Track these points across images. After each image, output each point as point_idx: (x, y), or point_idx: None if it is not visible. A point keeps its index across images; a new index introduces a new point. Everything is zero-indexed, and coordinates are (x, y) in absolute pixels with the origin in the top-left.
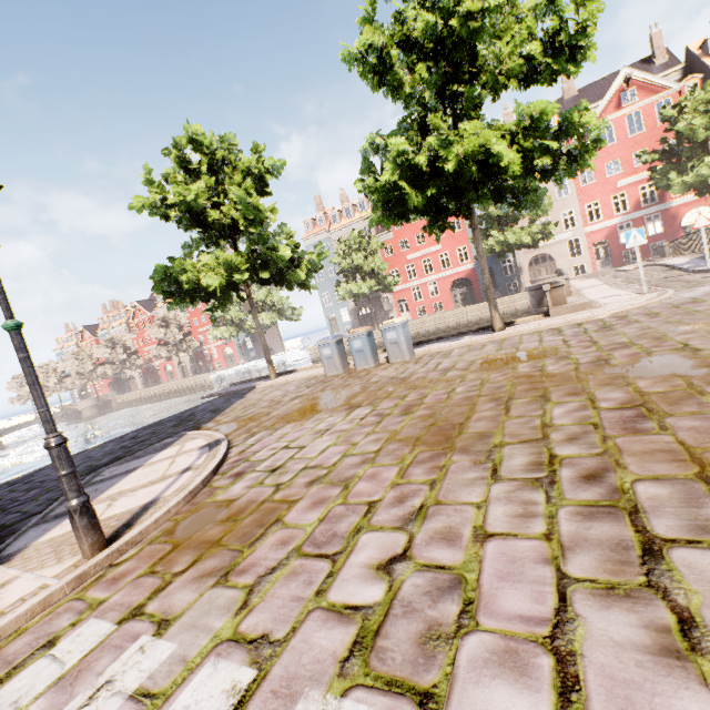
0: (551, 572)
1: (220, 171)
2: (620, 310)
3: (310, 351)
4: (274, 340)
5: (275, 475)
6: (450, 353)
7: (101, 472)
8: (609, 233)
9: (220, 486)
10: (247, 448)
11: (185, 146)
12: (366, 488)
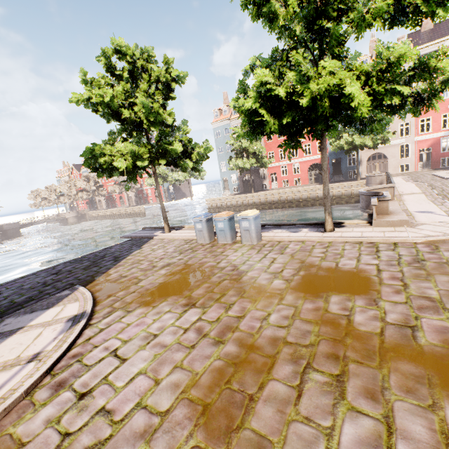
0: None
1: (139, 76)
2: (434, 238)
3: (207, 201)
4: (187, 188)
5: (76, 409)
6: (286, 247)
7: (1, 321)
8: (434, 143)
9: (35, 402)
10: (94, 336)
11: (111, 56)
12: None
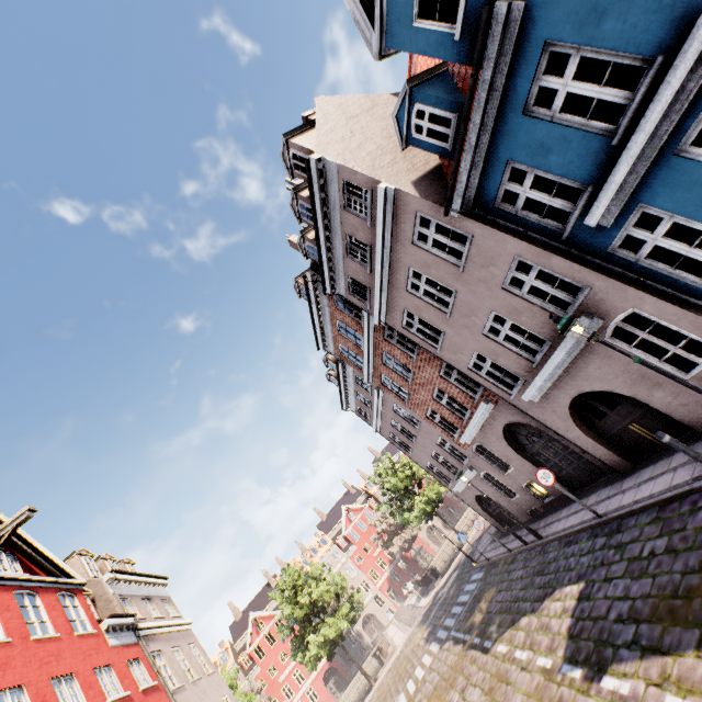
0: (393, 701)
1: None
2: (400, 647)
3: None
4: None
5: None
6: None
7: None
8: (389, 581)
9: None
10: None
11: None
12: None
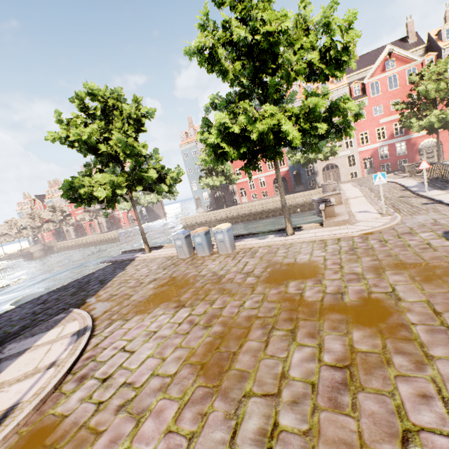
0: None
1: (111, 114)
2: (365, 231)
3: (182, 220)
4: (161, 209)
5: (103, 388)
6: (256, 252)
7: (4, 347)
8: (373, 152)
9: (65, 392)
10: (101, 342)
11: (84, 98)
12: (149, 430)
